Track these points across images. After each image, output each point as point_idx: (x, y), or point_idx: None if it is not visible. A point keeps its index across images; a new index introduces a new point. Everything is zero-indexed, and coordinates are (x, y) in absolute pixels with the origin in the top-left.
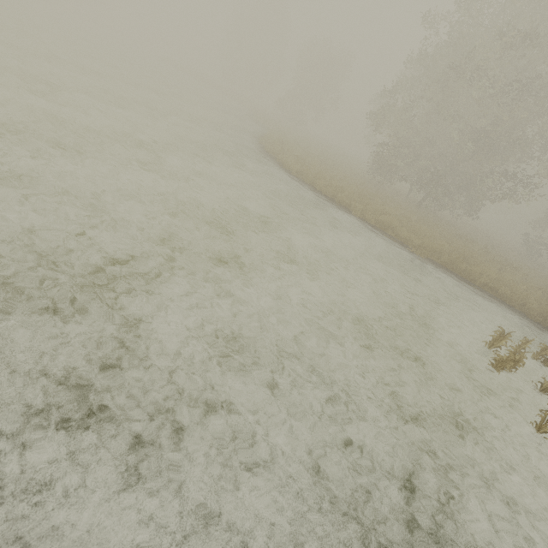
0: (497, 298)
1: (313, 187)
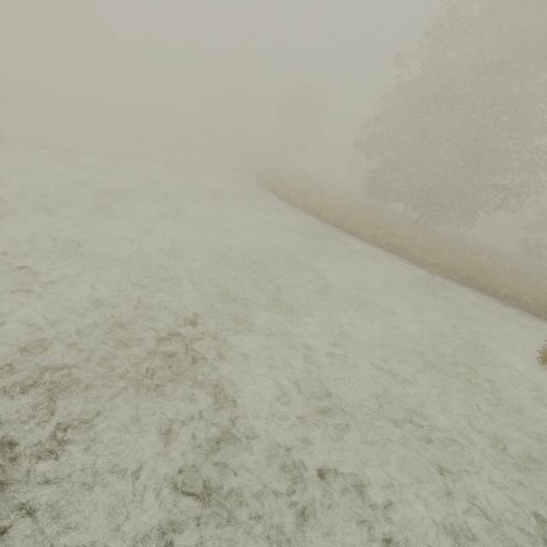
0: (522, 308)
1: (320, 217)
